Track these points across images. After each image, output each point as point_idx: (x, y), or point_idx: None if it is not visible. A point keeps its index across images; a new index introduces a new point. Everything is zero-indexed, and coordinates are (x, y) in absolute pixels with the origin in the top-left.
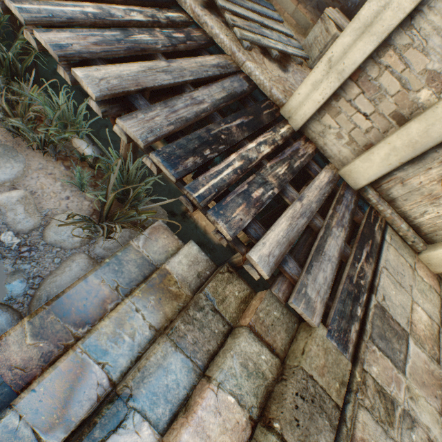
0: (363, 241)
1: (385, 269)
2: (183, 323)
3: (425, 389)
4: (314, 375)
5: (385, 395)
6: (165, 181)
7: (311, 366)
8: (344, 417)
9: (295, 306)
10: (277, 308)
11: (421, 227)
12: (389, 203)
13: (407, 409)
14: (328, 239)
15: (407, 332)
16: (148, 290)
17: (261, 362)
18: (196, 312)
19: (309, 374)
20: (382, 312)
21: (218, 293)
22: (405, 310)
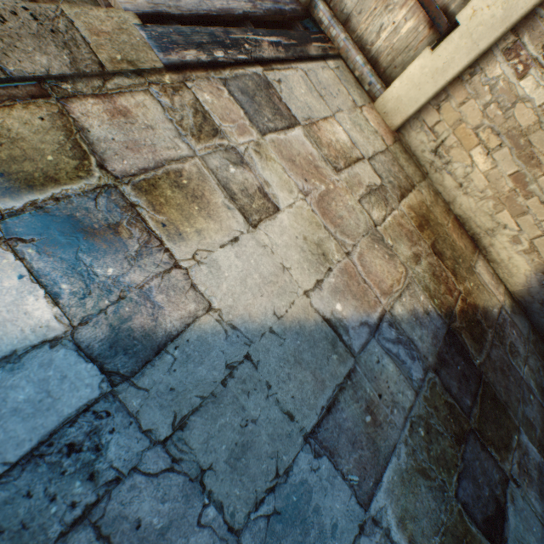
0: (282, 35)
1: (304, 74)
2: None
3: (291, 165)
4: (79, 25)
5: (208, 120)
6: None
7: (79, 17)
8: (107, 78)
9: None
10: None
11: (380, 59)
12: (344, 26)
13: (240, 152)
14: None
15: (300, 123)
16: None
17: None
18: None
19: (69, 19)
20: (267, 86)
21: None
22: (311, 112)
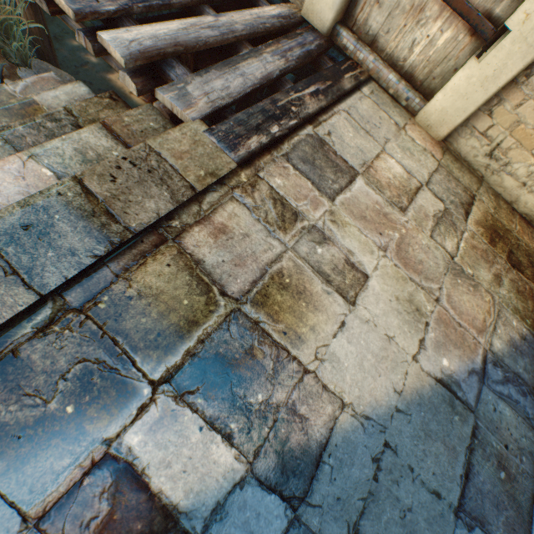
0: (317, 80)
1: (346, 114)
2: (23, 126)
3: (364, 223)
4: (165, 154)
5: (285, 206)
6: (122, 98)
7: (162, 146)
8: (200, 200)
9: (162, 97)
10: (157, 121)
11: (415, 73)
12: (371, 47)
13: (320, 228)
14: (250, 60)
15: (358, 172)
16: (2, 113)
17: (110, 157)
18: (47, 122)
19: (156, 152)
20: (321, 144)
21: (88, 114)
22: (364, 154)
